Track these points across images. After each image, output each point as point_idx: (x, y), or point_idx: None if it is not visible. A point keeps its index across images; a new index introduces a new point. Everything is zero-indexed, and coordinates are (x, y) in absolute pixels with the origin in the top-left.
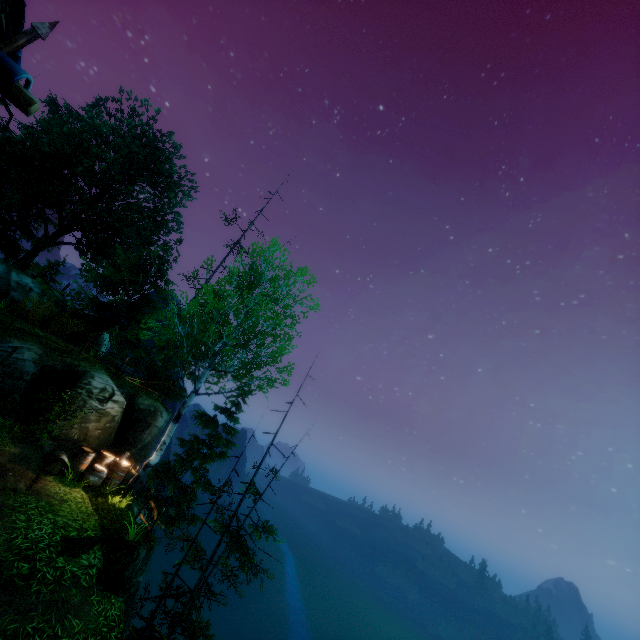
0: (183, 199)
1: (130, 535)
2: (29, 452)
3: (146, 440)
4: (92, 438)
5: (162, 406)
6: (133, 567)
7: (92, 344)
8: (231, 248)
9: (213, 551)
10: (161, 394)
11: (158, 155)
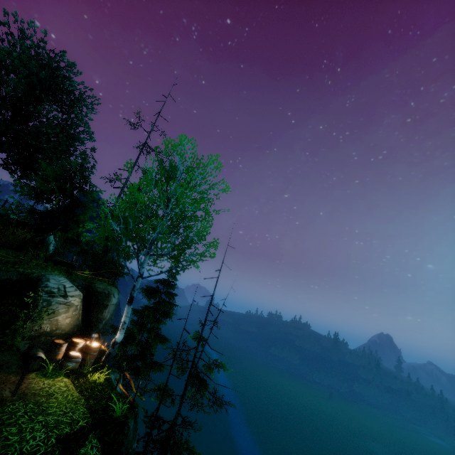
0: (88, 113)
1: (117, 412)
2: (6, 357)
3: (106, 318)
4: (61, 329)
5: (113, 289)
6: (127, 440)
7: (41, 246)
8: (141, 149)
9: (182, 394)
10: (109, 278)
11: (56, 74)
